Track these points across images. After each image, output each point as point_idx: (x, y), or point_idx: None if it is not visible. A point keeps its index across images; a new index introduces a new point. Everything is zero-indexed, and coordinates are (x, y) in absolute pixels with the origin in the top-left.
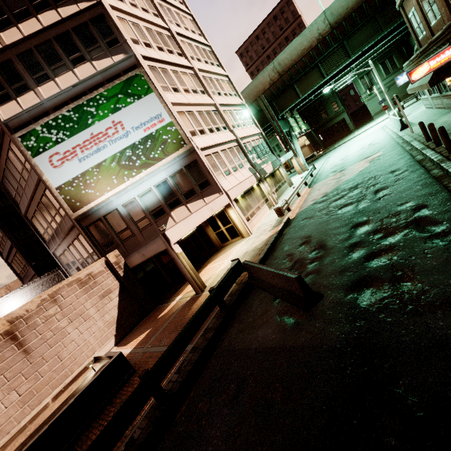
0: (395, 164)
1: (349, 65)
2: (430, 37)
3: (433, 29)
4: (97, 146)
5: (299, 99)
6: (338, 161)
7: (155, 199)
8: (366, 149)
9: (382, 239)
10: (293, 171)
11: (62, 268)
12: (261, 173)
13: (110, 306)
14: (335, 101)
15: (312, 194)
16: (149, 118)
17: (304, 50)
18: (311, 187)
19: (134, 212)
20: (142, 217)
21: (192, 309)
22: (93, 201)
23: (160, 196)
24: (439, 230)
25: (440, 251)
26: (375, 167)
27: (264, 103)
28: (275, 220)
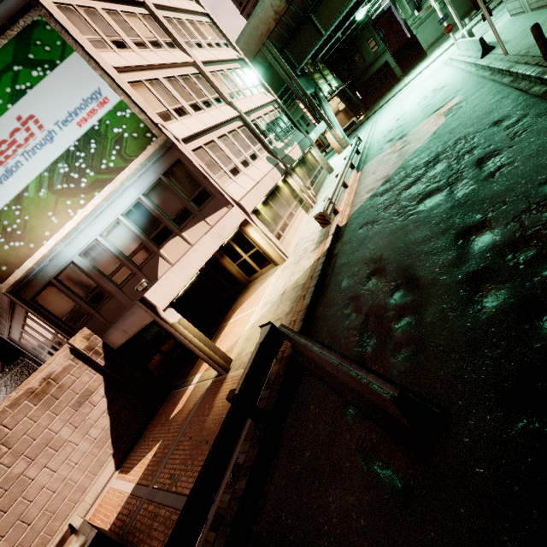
0: (496, 109)
1: None
2: None
3: None
4: (4, 166)
5: (323, 39)
6: (391, 123)
7: (130, 235)
8: (432, 98)
9: (540, 264)
10: (329, 150)
11: (29, 356)
12: (285, 161)
13: (96, 415)
14: (371, 37)
15: (365, 182)
16: (80, 102)
17: None
18: (360, 169)
19: (101, 262)
20: (117, 266)
21: (213, 407)
22: (27, 258)
23: (136, 230)
24: None
25: None
26: (458, 121)
27: (273, 55)
28: (317, 231)
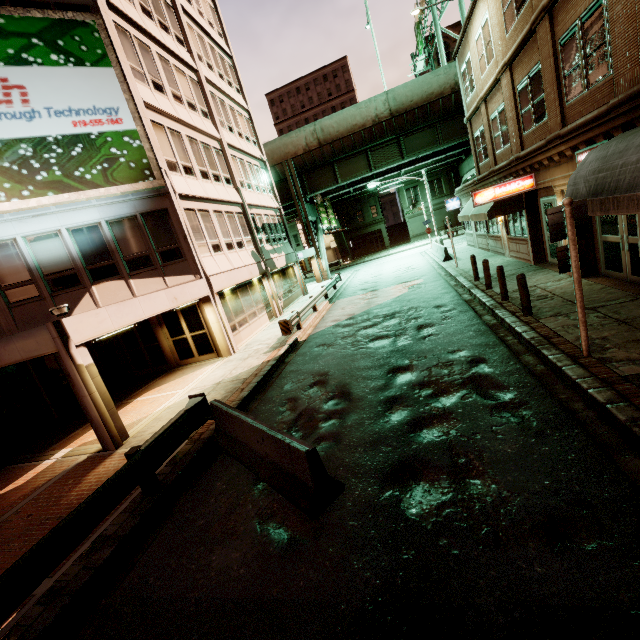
0: (440, 298)
1: (400, 169)
2: (493, 166)
3: (497, 158)
4: None
5: (337, 185)
6: (370, 277)
7: (63, 254)
8: (404, 272)
9: (432, 399)
10: (309, 276)
11: None
12: (268, 264)
13: None
14: (375, 205)
15: (334, 313)
16: (90, 106)
17: (355, 126)
18: (332, 302)
19: (5, 266)
20: (23, 280)
21: (82, 483)
22: None
23: (76, 252)
24: (506, 398)
25: (514, 431)
26: (416, 296)
27: (291, 173)
28: (275, 338)
